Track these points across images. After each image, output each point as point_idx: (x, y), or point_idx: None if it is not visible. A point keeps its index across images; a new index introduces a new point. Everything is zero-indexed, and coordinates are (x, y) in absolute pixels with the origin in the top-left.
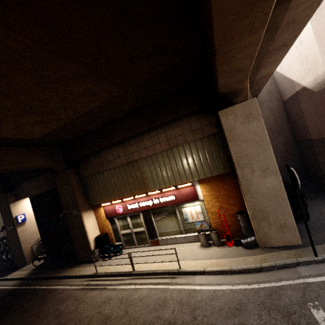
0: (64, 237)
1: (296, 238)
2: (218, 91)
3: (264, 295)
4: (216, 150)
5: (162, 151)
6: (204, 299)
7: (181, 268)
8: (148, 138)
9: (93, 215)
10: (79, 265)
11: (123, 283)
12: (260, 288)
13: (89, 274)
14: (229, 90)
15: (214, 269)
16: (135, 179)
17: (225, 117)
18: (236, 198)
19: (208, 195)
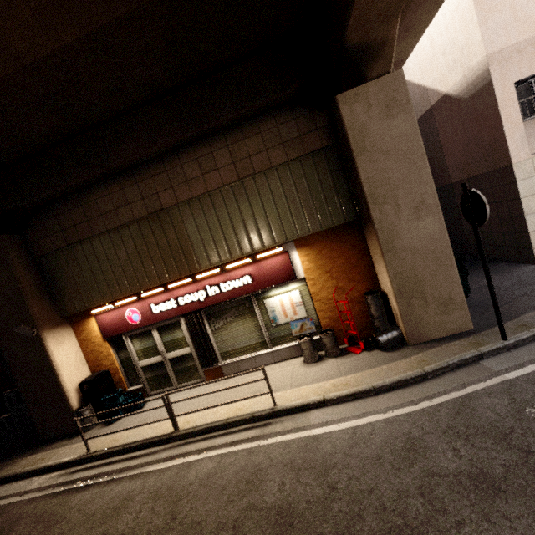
0: (1, 395)
1: (465, 320)
2: (344, 39)
3: (447, 415)
4: (327, 180)
5: (224, 187)
6: (340, 448)
7: (278, 405)
8: (192, 161)
9: (72, 337)
10: (45, 448)
11: (156, 459)
12: (436, 405)
13: (69, 461)
14: (363, 41)
15: (343, 393)
16: (168, 248)
17: (349, 107)
18: (363, 269)
19: (315, 269)
